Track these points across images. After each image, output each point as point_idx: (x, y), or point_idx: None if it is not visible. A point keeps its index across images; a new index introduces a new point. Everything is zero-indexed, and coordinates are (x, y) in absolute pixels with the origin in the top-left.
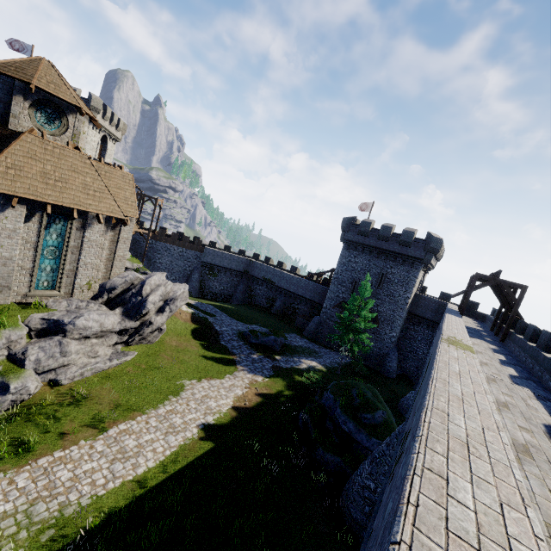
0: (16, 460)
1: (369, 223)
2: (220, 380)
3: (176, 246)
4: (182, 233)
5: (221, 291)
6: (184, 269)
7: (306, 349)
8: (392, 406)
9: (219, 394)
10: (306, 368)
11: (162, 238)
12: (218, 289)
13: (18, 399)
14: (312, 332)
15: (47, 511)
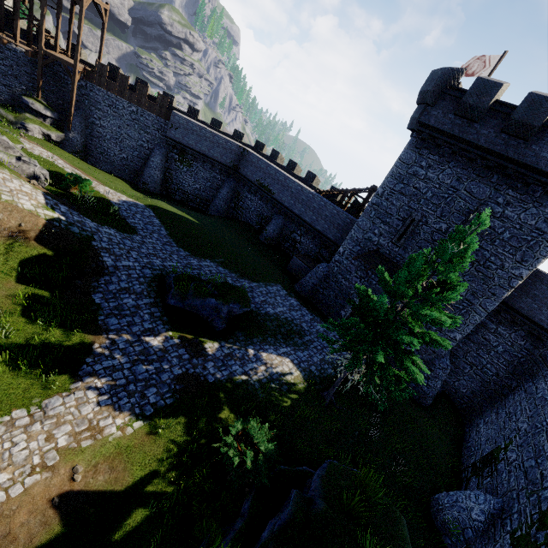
0: None
1: (497, 85)
2: None
3: (127, 101)
4: (144, 83)
5: (196, 191)
6: (140, 145)
7: (286, 323)
8: (419, 506)
9: None
10: (263, 383)
11: (101, 80)
12: (191, 188)
13: None
14: (309, 289)
15: None
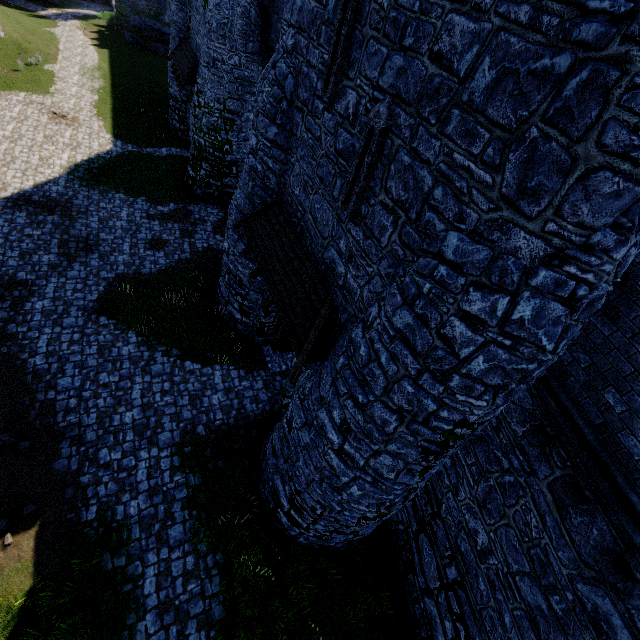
0: (51, 59)
1: None
2: (59, 27)
3: None
4: None
5: None
6: None
7: (71, 2)
8: None
9: (74, 34)
10: (94, 16)
11: None
12: None
13: (5, 36)
14: None
15: (91, 67)
